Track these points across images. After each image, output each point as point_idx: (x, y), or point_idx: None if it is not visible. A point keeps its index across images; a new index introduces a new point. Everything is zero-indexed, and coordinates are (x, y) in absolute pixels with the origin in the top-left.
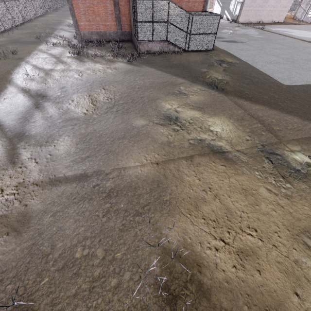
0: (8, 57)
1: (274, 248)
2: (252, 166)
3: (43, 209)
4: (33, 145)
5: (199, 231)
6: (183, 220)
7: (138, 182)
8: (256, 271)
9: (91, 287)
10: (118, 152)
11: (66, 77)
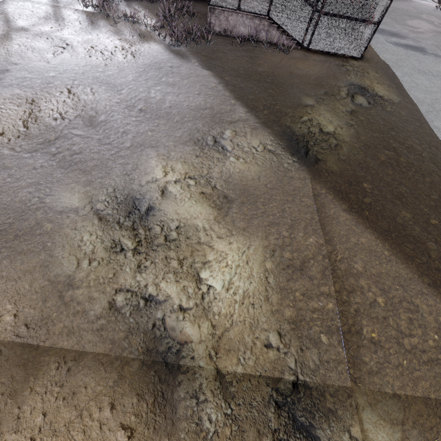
0: None
1: None
2: None
3: None
4: None
5: None
6: None
7: None
8: None
9: None
10: None
11: (28, 51)
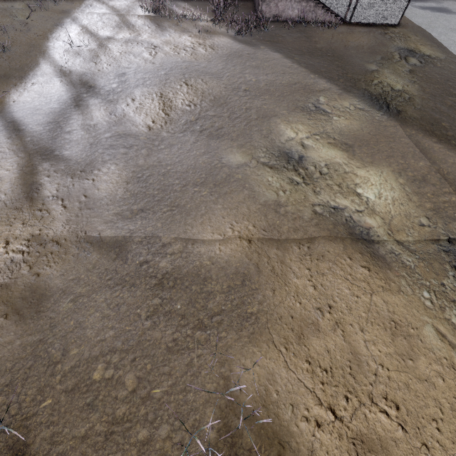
0: (47, 7)
1: (423, 449)
2: (419, 280)
3: (61, 286)
4: (62, 172)
5: (296, 384)
6: (273, 356)
7: (211, 271)
8: None
9: (108, 431)
10: (189, 208)
11: (130, 56)
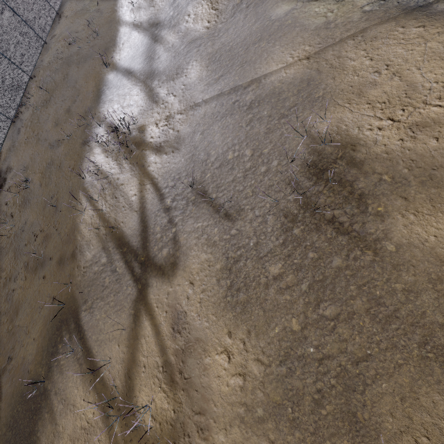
0: None
1: None
2: None
3: (193, 131)
4: (166, 81)
5: (360, 116)
6: (340, 110)
7: (282, 87)
8: (432, 139)
9: (244, 175)
10: (255, 61)
11: None
